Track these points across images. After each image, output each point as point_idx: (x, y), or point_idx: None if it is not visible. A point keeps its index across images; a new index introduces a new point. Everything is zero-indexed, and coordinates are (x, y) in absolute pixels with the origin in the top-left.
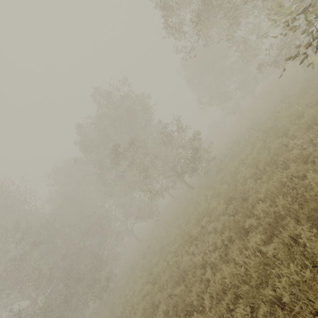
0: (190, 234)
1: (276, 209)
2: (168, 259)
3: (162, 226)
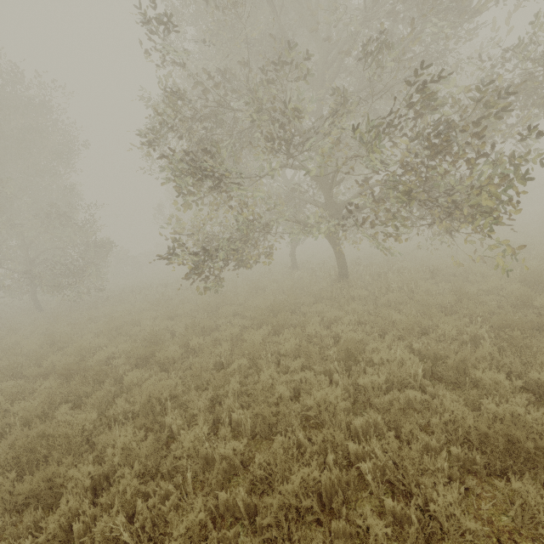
0: None
1: (58, 363)
2: None
3: None
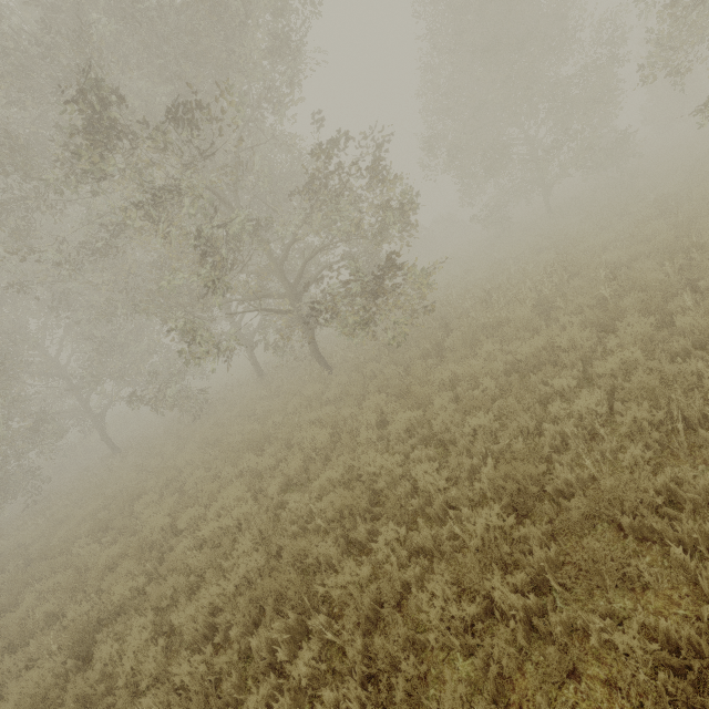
0: (301, 556)
1: None
2: (175, 626)
3: (197, 441)
